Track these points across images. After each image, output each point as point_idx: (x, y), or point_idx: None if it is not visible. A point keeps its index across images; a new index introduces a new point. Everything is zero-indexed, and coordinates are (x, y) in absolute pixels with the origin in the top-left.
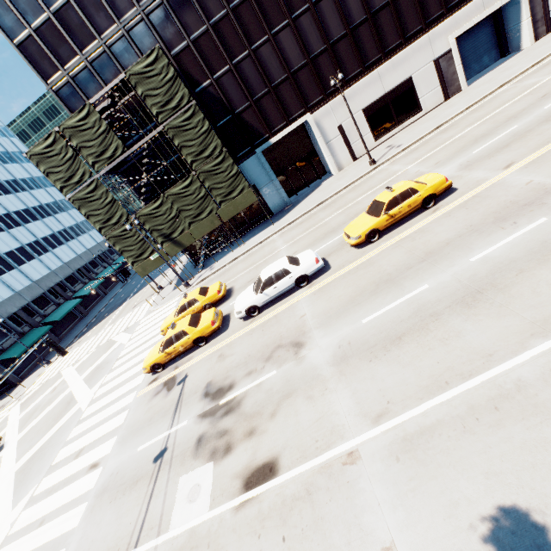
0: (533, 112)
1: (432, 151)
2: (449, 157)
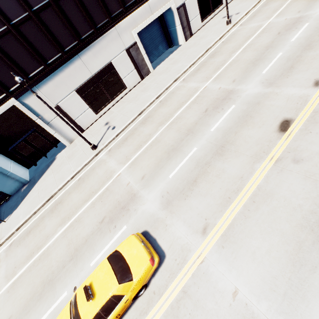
0: (204, 131)
1: (138, 152)
2: (152, 173)
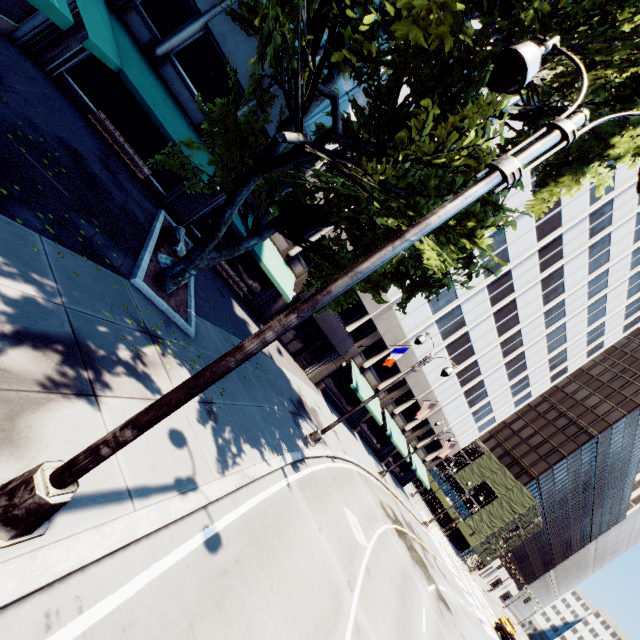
0: None
1: None
2: None
